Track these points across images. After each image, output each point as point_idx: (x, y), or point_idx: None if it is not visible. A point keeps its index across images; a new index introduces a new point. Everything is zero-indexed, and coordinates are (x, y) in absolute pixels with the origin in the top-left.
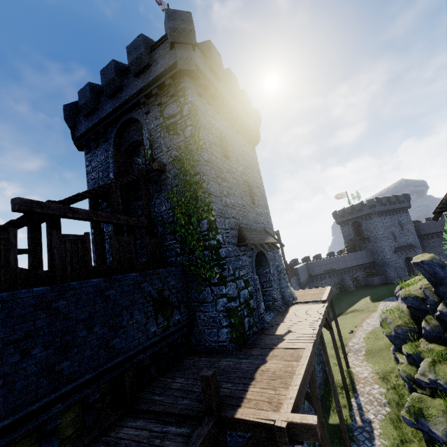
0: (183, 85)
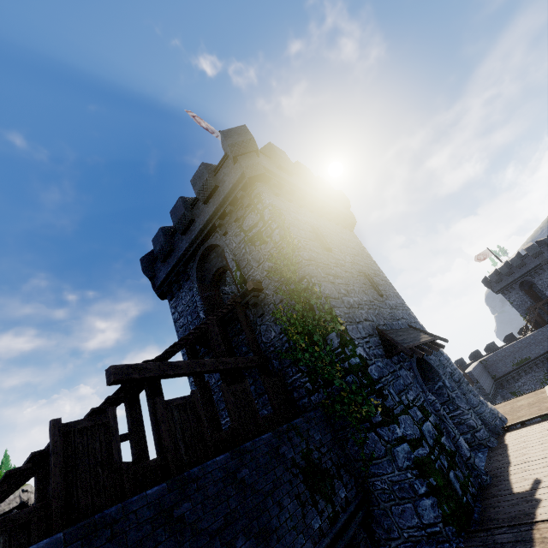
0: (256, 192)
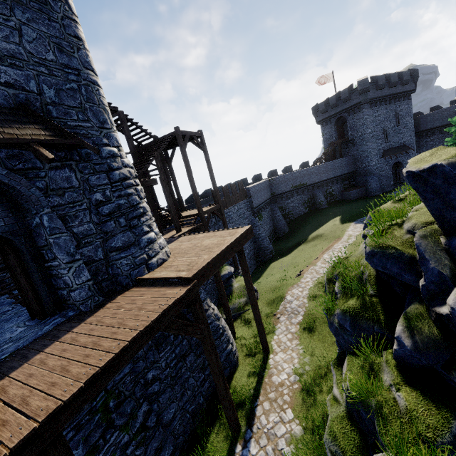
0: None
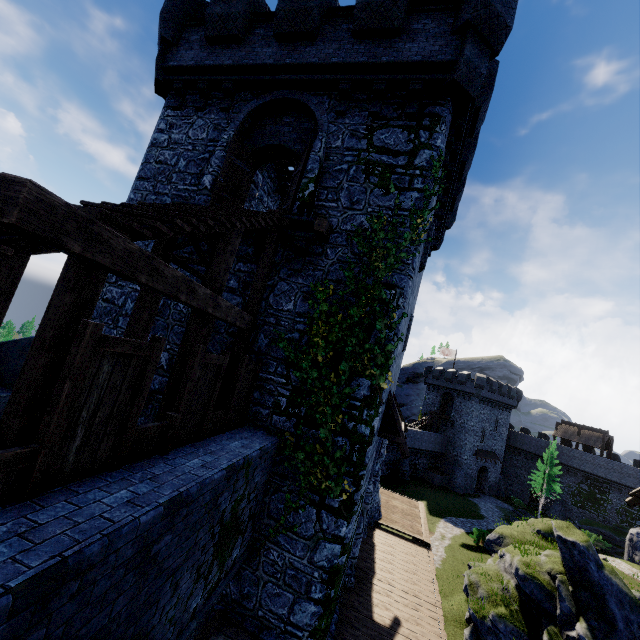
0: (438, 110)
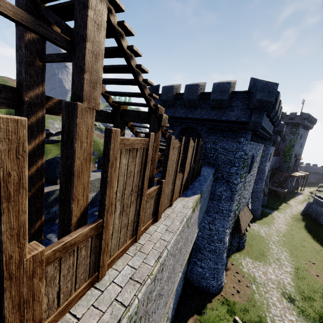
0: (299, 126)
